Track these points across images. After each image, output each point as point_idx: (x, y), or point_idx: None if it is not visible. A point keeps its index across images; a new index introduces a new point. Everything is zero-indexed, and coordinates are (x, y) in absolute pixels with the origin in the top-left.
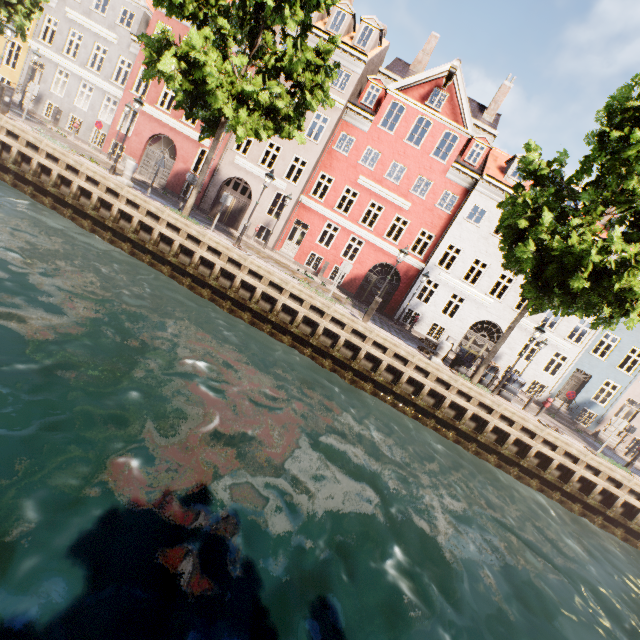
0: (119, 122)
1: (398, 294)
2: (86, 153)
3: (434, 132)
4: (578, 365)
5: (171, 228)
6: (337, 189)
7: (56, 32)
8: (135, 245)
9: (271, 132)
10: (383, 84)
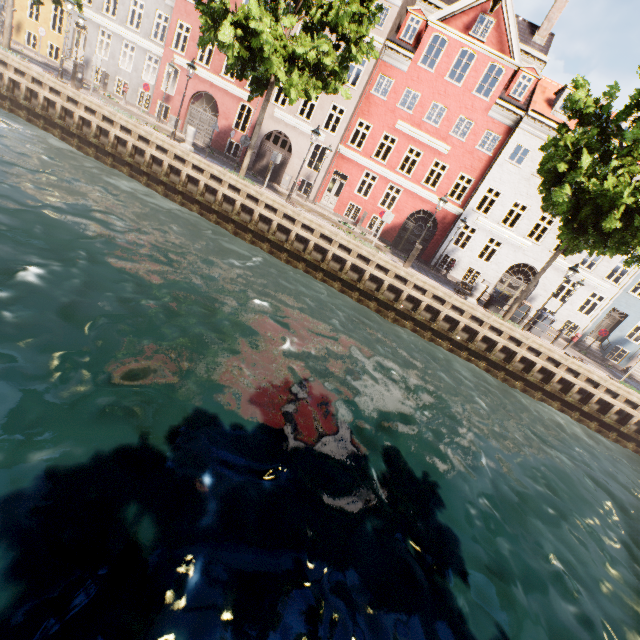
0: (162, 82)
1: (435, 241)
2: (141, 118)
3: (477, 66)
4: (614, 305)
5: (232, 189)
6: (375, 136)
7: None
8: (202, 206)
9: (319, 91)
10: (424, 14)
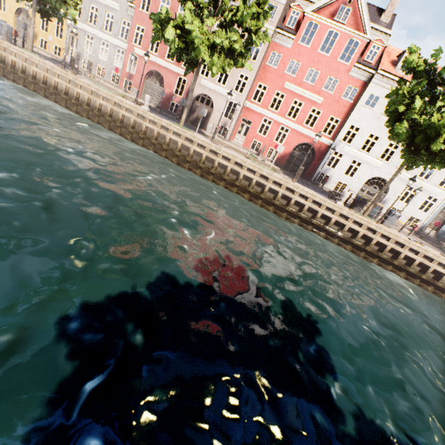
0: (127, 66)
1: (314, 163)
2: (114, 91)
3: (340, 41)
4: None
5: (175, 135)
6: (270, 94)
7: (82, 9)
8: (156, 147)
9: (231, 66)
10: (301, 8)
